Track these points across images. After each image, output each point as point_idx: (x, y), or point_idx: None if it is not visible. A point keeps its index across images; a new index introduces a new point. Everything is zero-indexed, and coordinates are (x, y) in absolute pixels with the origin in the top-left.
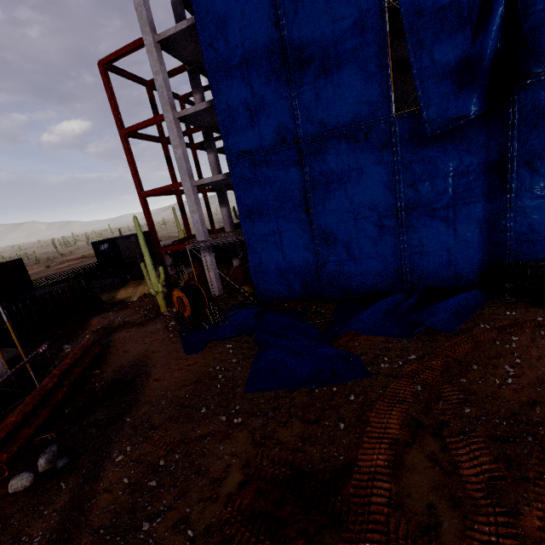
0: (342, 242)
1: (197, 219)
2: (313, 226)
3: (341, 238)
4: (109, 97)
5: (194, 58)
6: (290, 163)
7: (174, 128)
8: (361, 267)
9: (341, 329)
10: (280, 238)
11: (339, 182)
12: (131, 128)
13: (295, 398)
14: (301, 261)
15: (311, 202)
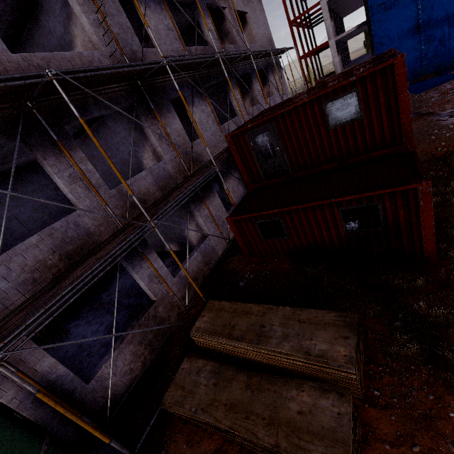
0: (439, 38)
1: (337, 60)
2: (421, 35)
3: (438, 35)
4: (284, 3)
5: None
6: (410, 1)
7: (326, 8)
8: (449, 49)
9: (448, 72)
10: (399, 49)
11: (440, 2)
12: (297, 18)
13: (442, 85)
14: (411, 59)
15: (421, 20)
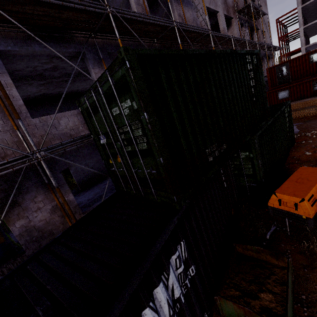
0: None
1: None
2: None
3: None
4: (277, 29)
5: (305, 8)
6: None
7: (302, 31)
8: None
9: None
10: None
11: None
12: (283, 36)
13: None
14: None
15: None
